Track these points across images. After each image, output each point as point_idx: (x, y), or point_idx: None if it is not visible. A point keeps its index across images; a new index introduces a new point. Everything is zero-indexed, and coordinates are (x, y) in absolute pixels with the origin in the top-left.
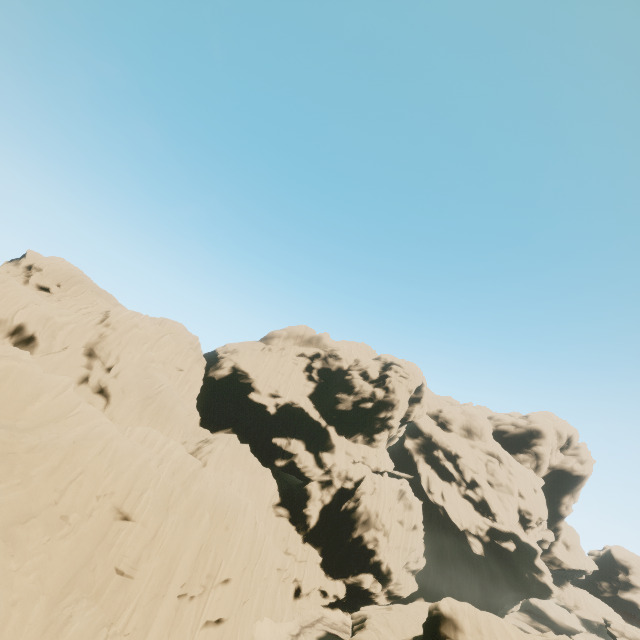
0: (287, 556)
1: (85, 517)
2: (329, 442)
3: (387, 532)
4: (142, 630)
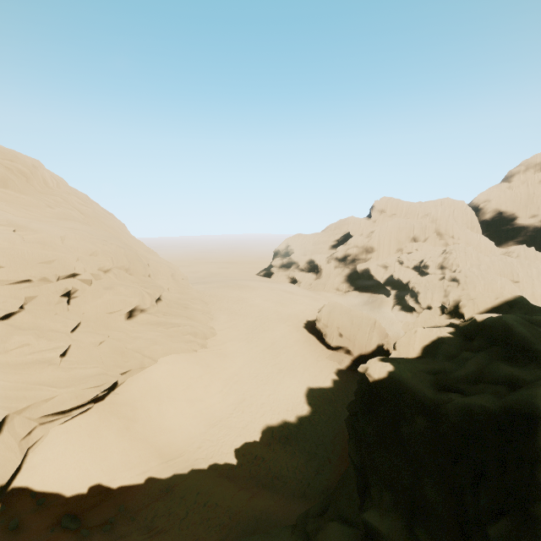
0: None
1: None
2: None
3: None
4: None
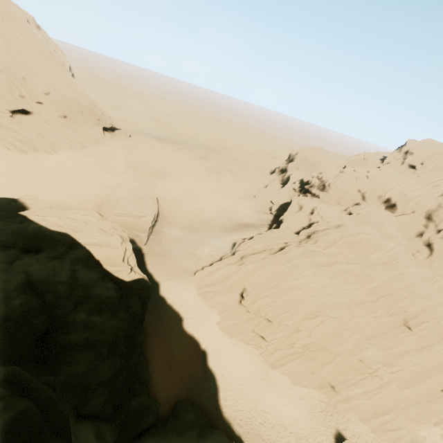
0: None
1: (387, 314)
2: None
3: None
4: (406, 382)
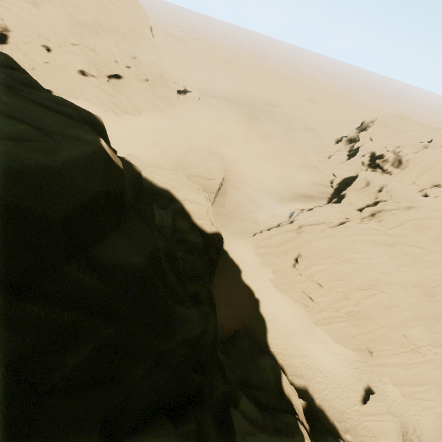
0: None
1: None
2: None
3: None
4: None
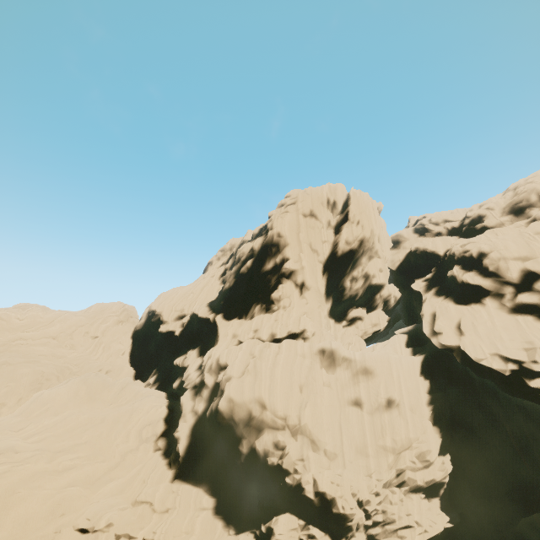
0: (136, 507)
1: None
2: (216, 334)
3: (295, 428)
4: None
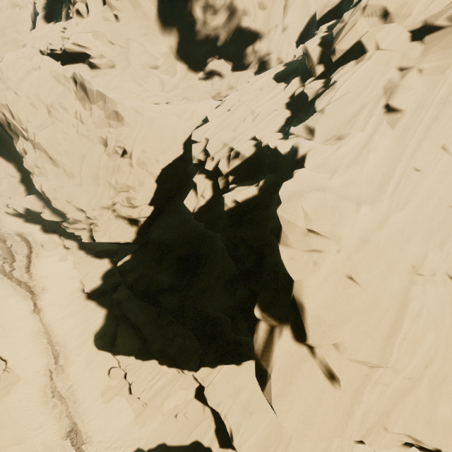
0: None
1: None
2: None
3: (33, 143)
4: None
